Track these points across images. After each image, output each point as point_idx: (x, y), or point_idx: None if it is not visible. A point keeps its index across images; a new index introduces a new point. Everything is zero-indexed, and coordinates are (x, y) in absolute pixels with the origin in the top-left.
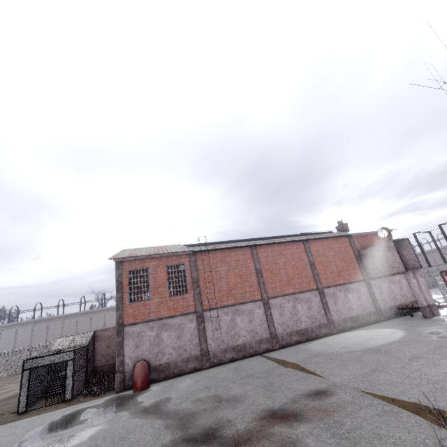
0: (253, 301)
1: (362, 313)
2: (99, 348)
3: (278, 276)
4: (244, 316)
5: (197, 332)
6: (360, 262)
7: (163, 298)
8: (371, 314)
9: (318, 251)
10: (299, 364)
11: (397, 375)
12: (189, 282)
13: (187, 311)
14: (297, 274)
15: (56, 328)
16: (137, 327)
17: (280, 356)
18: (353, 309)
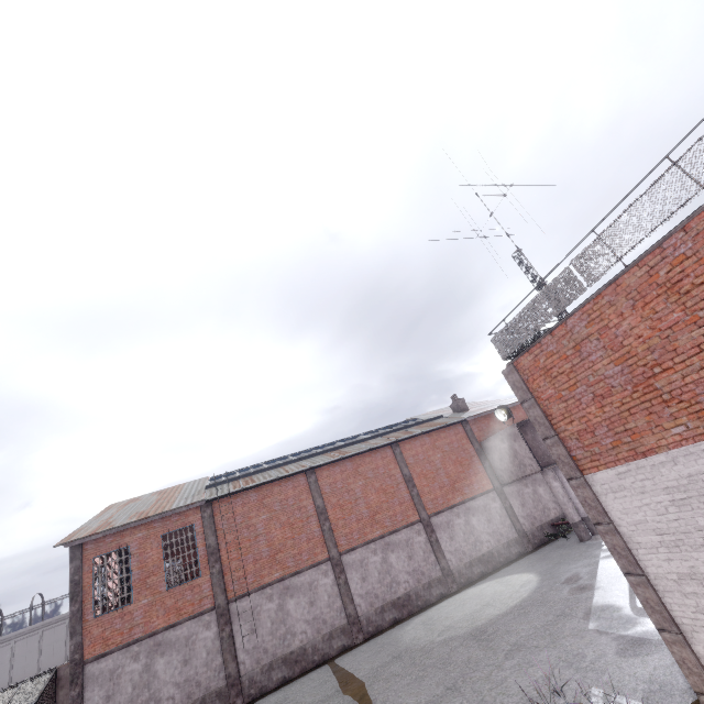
0: (315, 565)
1: (497, 546)
2: (65, 700)
3: (354, 512)
4: (301, 595)
5: (219, 644)
6: (484, 461)
7: (156, 595)
8: (512, 544)
9: (417, 455)
10: (364, 684)
11: (470, 699)
12: (203, 555)
13: (200, 610)
14: (385, 501)
15: (28, 652)
16: (110, 661)
17: (353, 664)
18: (482, 542)
